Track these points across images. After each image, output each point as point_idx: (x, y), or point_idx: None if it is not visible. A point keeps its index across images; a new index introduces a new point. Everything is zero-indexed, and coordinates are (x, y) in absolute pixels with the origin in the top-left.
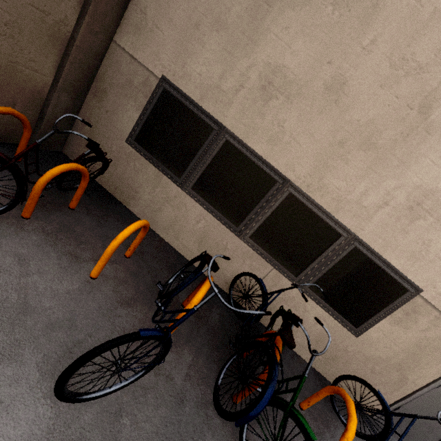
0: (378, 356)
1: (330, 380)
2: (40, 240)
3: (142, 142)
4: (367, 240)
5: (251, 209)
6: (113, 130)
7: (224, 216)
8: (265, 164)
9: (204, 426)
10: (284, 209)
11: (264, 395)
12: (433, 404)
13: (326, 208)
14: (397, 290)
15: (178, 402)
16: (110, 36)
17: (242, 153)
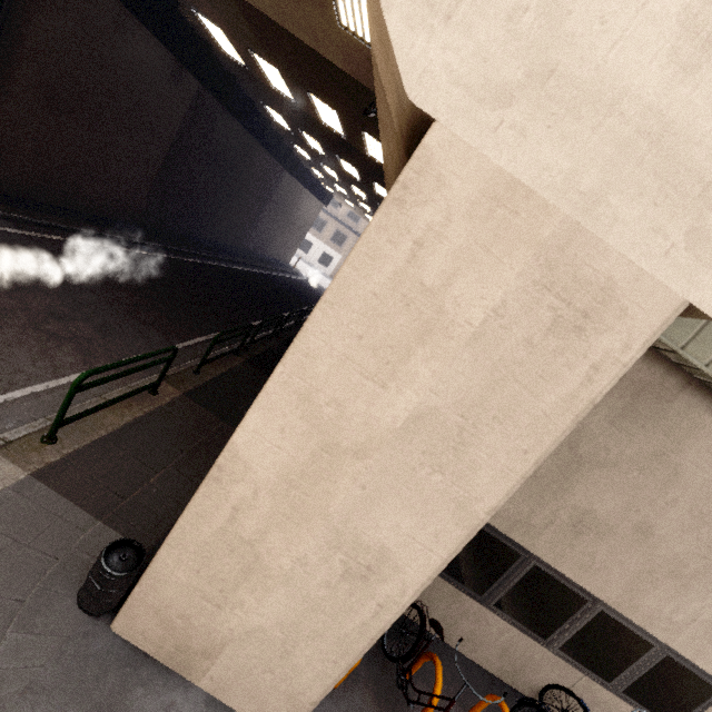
0: None
1: None
2: None
3: None
4: (678, 649)
5: (561, 624)
6: None
7: (530, 630)
8: (575, 586)
9: None
10: (595, 624)
11: None
12: None
13: (638, 623)
14: (709, 690)
15: None
16: None
17: (551, 576)
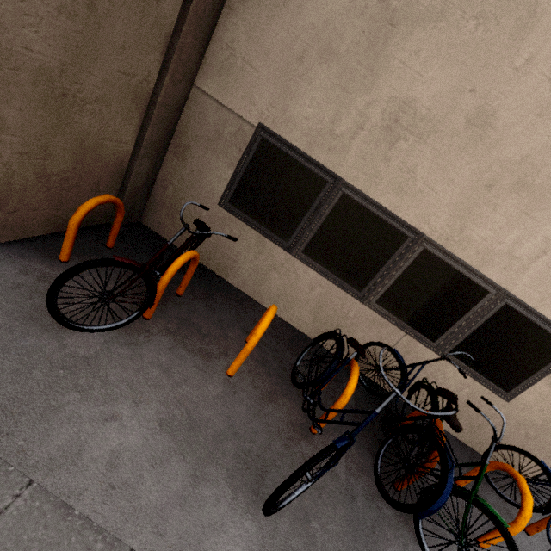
0: (533, 420)
1: (476, 448)
2: (170, 342)
3: (238, 204)
4: (520, 295)
5: (377, 270)
6: (201, 192)
7: (344, 281)
8: (393, 218)
9: (380, 519)
10: (417, 267)
11: (444, 486)
12: None
13: (470, 263)
14: None
15: (349, 498)
16: (191, 81)
17: (363, 207)
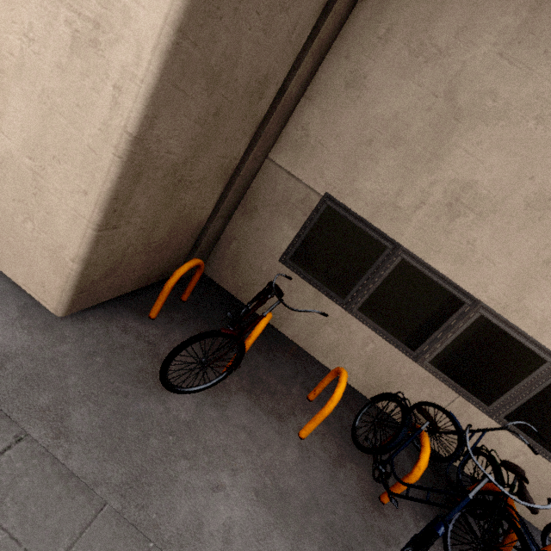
0: None
1: (531, 521)
2: (247, 402)
3: (298, 262)
4: None
5: (432, 332)
6: (264, 249)
7: (397, 339)
8: (450, 284)
9: None
10: (473, 332)
11: None
12: None
13: (527, 331)
14: None
15: None
16: (266, 154)
17: (421, 272)
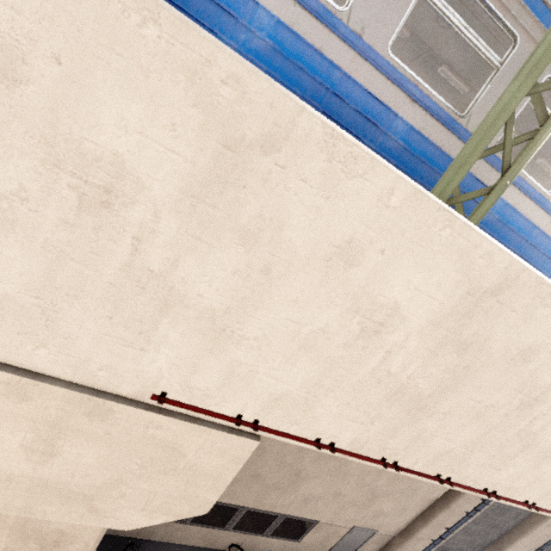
0: (311, 544)
1: None
2: None
3: None
4: (290, 514)
5: (229, 520)
6: None
7: (214, 526)
8: (230, 504)
9: None
10: (246, 515)
11: None
12: (339, 550)
13: (267, 510)
14: (310, 524)
15: None
16: None
17: (216, 504)
